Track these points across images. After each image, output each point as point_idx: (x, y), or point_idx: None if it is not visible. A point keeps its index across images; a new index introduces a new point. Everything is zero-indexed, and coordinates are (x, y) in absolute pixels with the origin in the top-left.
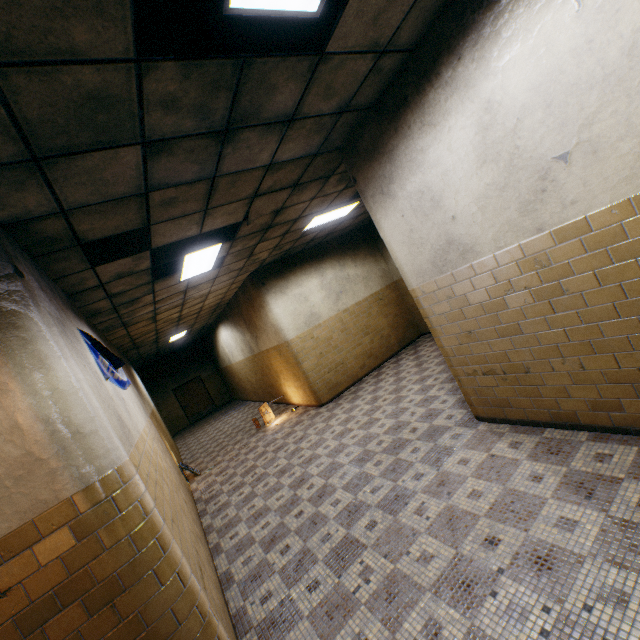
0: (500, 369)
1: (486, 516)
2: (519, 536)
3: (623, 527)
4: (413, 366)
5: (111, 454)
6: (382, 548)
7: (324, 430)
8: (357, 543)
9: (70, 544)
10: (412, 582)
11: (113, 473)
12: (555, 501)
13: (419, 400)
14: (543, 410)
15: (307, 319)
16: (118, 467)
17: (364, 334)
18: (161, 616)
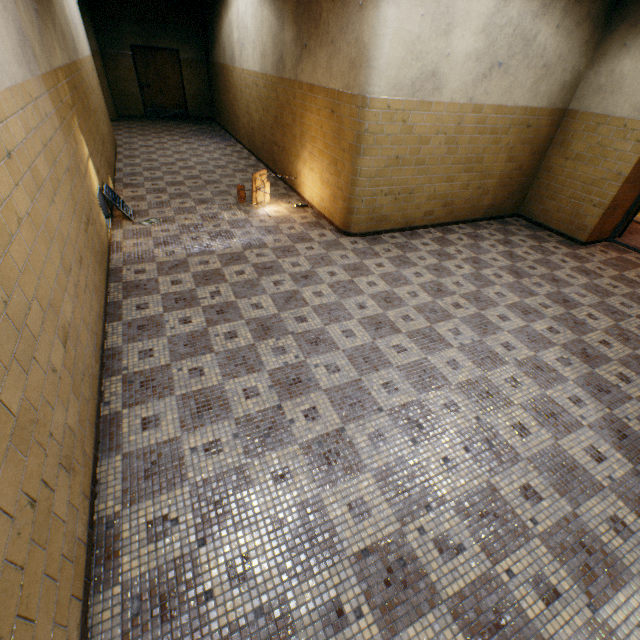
0: None
1: None
2: None
3: None
4: (505, 269)
5: None
6: None
7: (346, 290)
8: None
9: None
10: None
11: None
12: None
13: (525, 358)
14: None
15: (421, 78)
16: None
17: (466, 168)
18: None
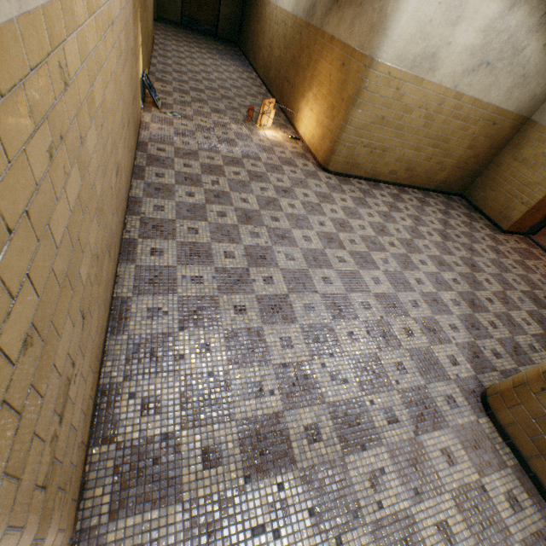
0: None
1: None
2: None
3: None
4: (437, 231)
5: None
6: (312, 492)
7: (313, 209)
8: (286, 445)
9: None
10: None
11: None
12: None
13: (428, 292)
14: None
15: (422, 56)
16: None
17: (434, 144)
18: None
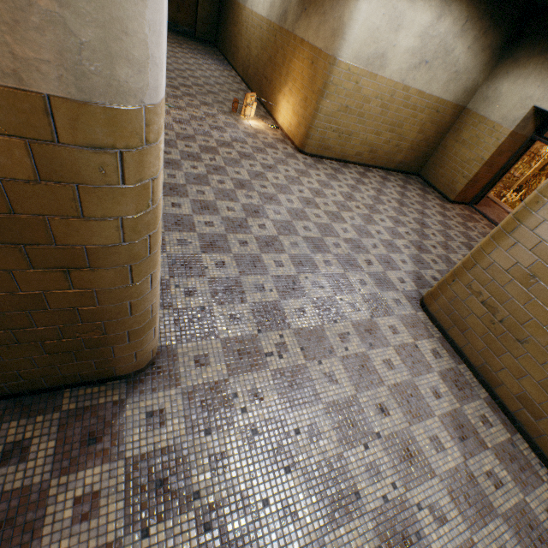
0: (502, 317)
1: (388, 388)
2: (403, 423)
3: (469, 478)
4: (395, 200)
5: (149, 72)
6: (302, 340)
7: (294, 181)
8: (283, 317)
9: (24, 174)
10: (313, 387)
11: (138, 113)
12: (439, 422)
13: (385, 239)
14: (482, 359)
15: (374, 56)
16: (149, 108)
17: (390, 129)
18: (117, 304)
